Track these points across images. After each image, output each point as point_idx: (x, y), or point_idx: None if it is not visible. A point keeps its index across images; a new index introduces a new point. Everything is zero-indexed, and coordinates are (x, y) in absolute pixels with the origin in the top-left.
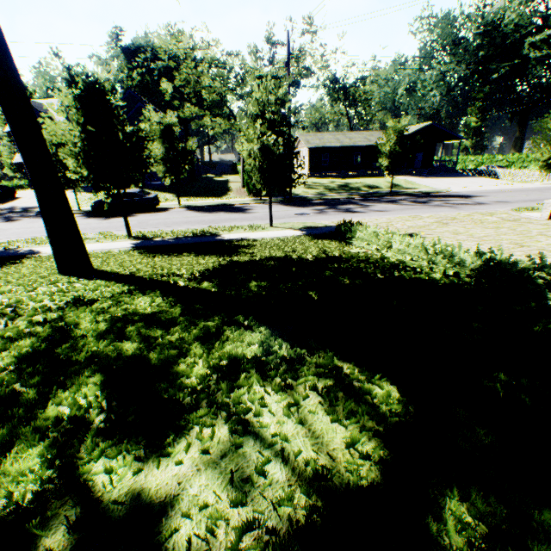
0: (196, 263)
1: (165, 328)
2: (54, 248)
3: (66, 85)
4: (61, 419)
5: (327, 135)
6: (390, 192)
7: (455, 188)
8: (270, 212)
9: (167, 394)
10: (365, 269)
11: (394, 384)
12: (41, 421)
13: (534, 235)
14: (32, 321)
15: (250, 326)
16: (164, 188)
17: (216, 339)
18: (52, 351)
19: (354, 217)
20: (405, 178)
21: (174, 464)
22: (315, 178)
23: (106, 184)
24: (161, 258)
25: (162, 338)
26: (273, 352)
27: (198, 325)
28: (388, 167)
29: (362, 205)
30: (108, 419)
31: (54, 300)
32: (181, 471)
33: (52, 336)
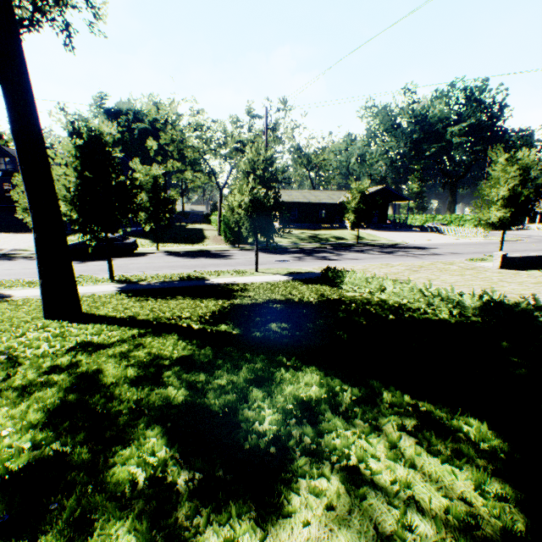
0: (196, 306)
1: (206, 372)
2: (45, 290)
3: (68, 136)
4: (136, 482)
5: (295, 192)
6: (357, 243)
7: (411, 241)
8: (257, 258)
9: (250, 444)
10: (375, 310)
11: (477, 419)
12: (112, 486)
13: (496, 281)
14: (39, 369)
15: (297, 367)
16: (140, 234)
17: (271, 381)
18: (84, 402)
19: (332, 264)
20: (366, 231)
21: (299, 526)
22: (285, 229)
23: (94, 227)
24: (155, 301)
25: (207, 383)
26: (337, 392)
27: (240, 368)
28: (354, 221)
29: (336, 253)
30: (196, 477)
31: (54, 345)
32: (312, 534)
33: (76, 384)
